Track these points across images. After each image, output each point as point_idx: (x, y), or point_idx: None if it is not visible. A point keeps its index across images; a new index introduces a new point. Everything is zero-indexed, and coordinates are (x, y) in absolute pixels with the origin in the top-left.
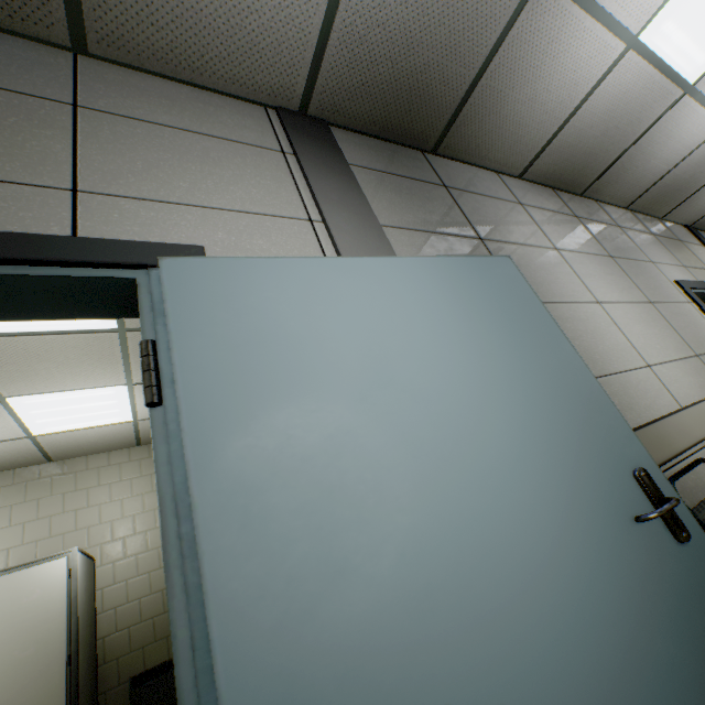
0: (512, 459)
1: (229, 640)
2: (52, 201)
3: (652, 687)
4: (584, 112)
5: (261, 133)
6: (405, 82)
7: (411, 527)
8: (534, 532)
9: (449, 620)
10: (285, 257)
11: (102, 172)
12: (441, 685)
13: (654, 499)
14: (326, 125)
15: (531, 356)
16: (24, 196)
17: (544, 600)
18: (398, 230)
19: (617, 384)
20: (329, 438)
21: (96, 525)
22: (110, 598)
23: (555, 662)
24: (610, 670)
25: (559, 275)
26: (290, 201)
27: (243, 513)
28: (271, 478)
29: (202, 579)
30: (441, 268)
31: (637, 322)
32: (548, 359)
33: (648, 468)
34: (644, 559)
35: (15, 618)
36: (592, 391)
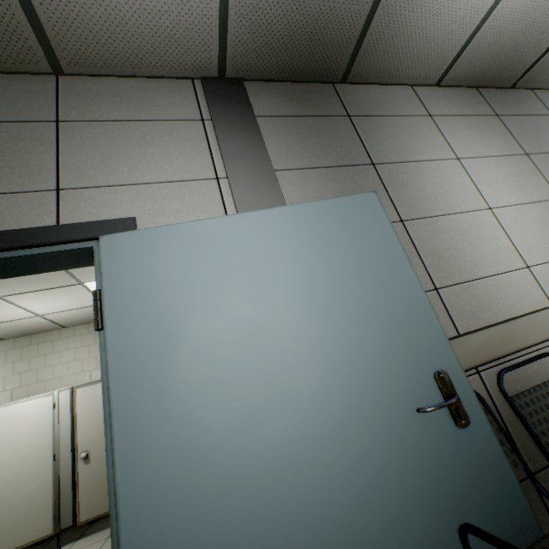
0: (327, 364)
1: (124, 461)
2: (45, 200)
3: (392, 517)
4: (501, 11)
5: (187, 107)
6: (303, 31)
7: (239, 407)
8: (330, 414)
9: (253, 463)
10: (182, 222)
11: (74, 171)
12: (239, 496)
13: (445, 395)
14: (241, 83)
15: (369, 282)
16: (30, 200)
17: (324, 457)
18: (292, 172)
19: (481, 288)
20: (194, 352)
21: None
22: None
23: (321, 494)
24: (362, 503)
25: (451, 187)
26: (203, 164)
27: (137, 396)
28: (155, 376)
29: (112, 430)
30: (305, 212)
31: (532, 223)
32: (384, 283)
33: (451, 370)
34: (419, 437)
35: None
36: (419, 308)
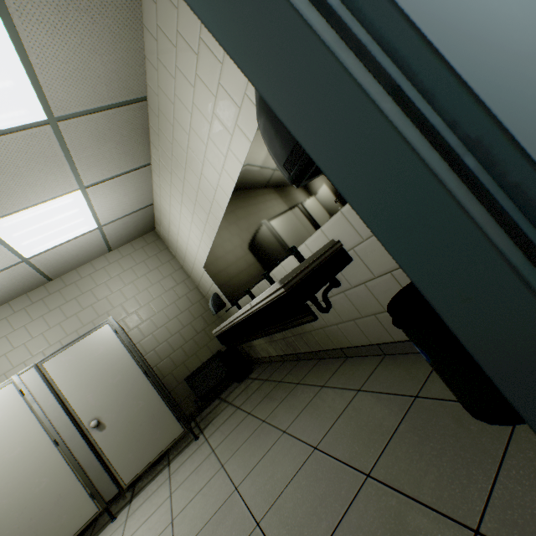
0: None
1: (444, 45)
2: None
3: None
4: None
5: None
6: None
7: None
8: None
9: None
10: None
11: None
12: None
13: None
14: None
15: None
16: None
17: None
18: None
19: None
20: None
21: (111, 310)
22: (147, 346)
23: None
24: None
25: None
26: None
27: None
28: None
29: (395, 2)
30: None
31: None
32: None
33: None
34: None
35: (97, 365)
36: None
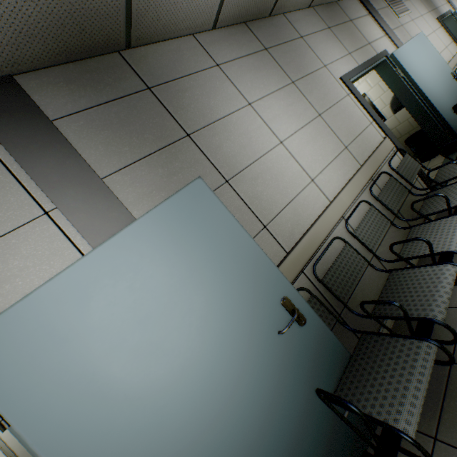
0: (215, 337)
1: None
2: None
3: (283, 401)
4: None
5: None
6: (60, 10)
7: (168, 407)
8: (229, 369)
9: (193, 434)
10: (36, 289)
11: None
12: None
13: (290, 312)
14: (13, 81)
15: (222, 259)
16: None
17: (236, 397)
18: (120, 173)
19: (291, 211)
20: (112, 393)
21: None
22: None
23: (241, 419)
24: (265, 406)
25: (252, 134)
26: (20, 203)
27: None
28: (89, 433)
29: None
30: (151, 223)
31: (308, 143)
32: (232, 255)
33: (289, 293)
34: (284, 346)
35: None
36: (259, 261)
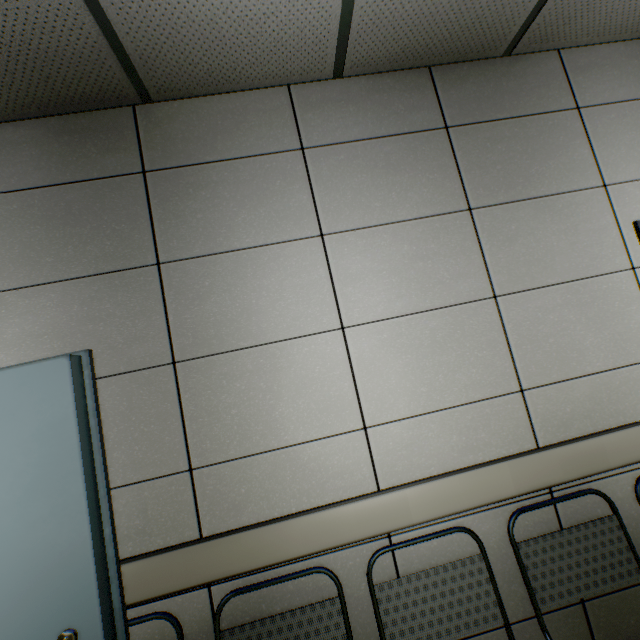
0: None
1: None
2: None
3: None
4: None
5: None
6: None
7: None
8: None
9: None
10: None
11: None
12: None
13: None
14: None
15: (17, 502)
16: None
17: None
18: (18, 293)
19: (266, 466)
20: None
21: None
22: None
23: None
24: None
25: (285, 294)
26: None
27: None
28: None
29: None
30: None
31: (412, 349)
32: (37, 505)
33: (87, 629)
34: None
35: None
36: (73, 543)
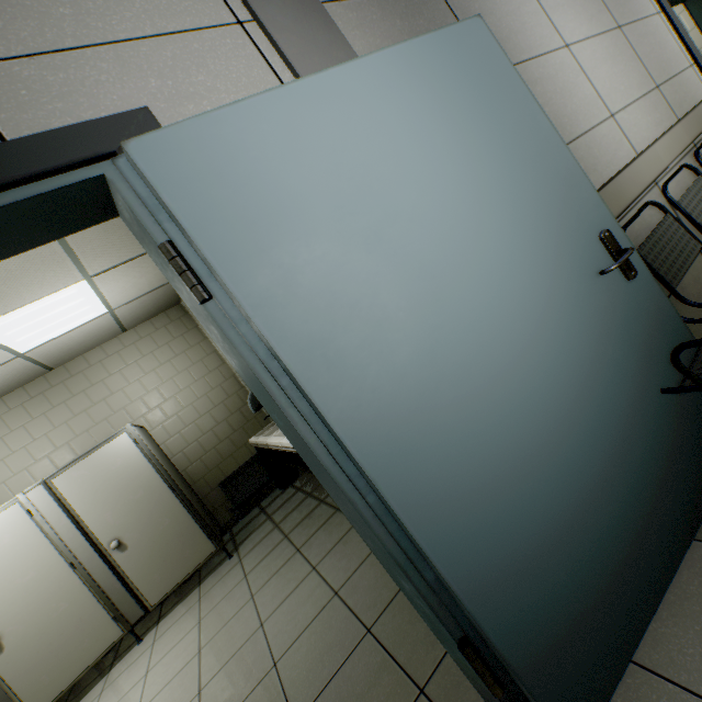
0: (508, 255)
1: (350, 434)
2: None
3: (604, 377)
4: None
5: None
6: None
7: (443, 331)
8: (529, 306)
9: (480, 380)
10: (248, 97)
11: None
12: (481, 415)
13: (614, 253)
14: None
15: (513, 146)
16: None
17: (538, 349)
18: (341, 5)
19: (583, 148)
20: (364, 284)
21: (129, 405)
22: (174, 447)
23: (547, 382)
24: (580, 375)
25: (525, 19)
26: None
27: (325, 360)
28: (333, 329)
29: (317, 409)
30: (411, 58)
31: (604, 61)
32: (528, 145)
33: (610, 228)
34: (604, 300)
35: (115, 480)
36: (568, 168)
